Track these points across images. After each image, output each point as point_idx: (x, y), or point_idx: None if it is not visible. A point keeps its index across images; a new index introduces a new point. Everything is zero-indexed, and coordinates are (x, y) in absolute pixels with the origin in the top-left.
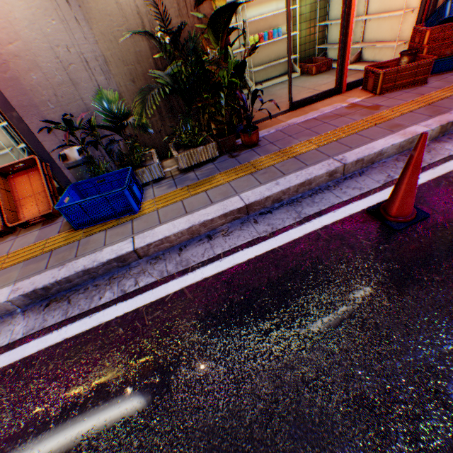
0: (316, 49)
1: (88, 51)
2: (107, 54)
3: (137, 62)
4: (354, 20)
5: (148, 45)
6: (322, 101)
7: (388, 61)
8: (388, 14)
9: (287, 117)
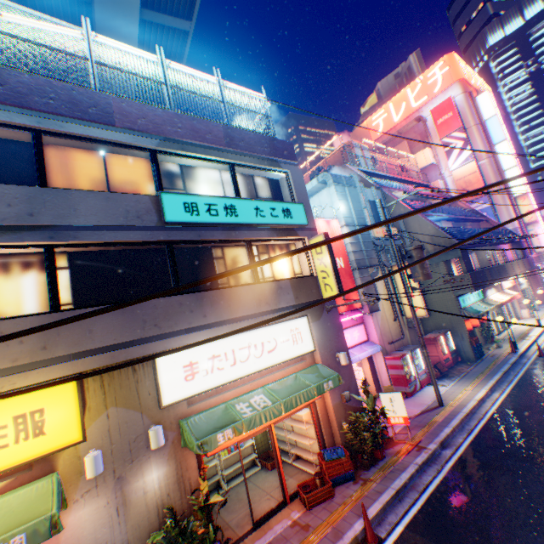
0: (270, 442)
1: (119, 538)
2: (131, 536)
3: (149, 534)
4: (287, 436)
5: (159, 520)
6: (276, 513)
7: (309, 478)
8: (303, 440)
9: (252, 538)
